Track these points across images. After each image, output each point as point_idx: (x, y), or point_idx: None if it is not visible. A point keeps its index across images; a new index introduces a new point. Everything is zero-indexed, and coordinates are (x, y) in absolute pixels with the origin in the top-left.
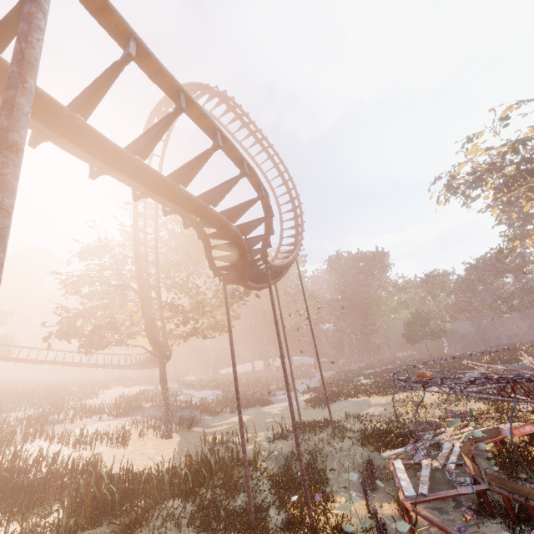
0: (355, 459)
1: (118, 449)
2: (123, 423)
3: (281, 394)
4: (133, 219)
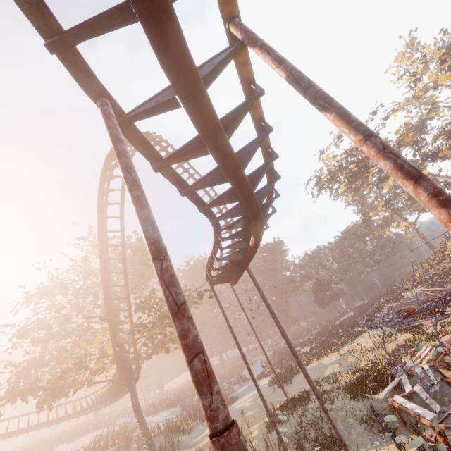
0: (355, 413)
1: None
2: None
3: (238, 387)
4: (99, 250)
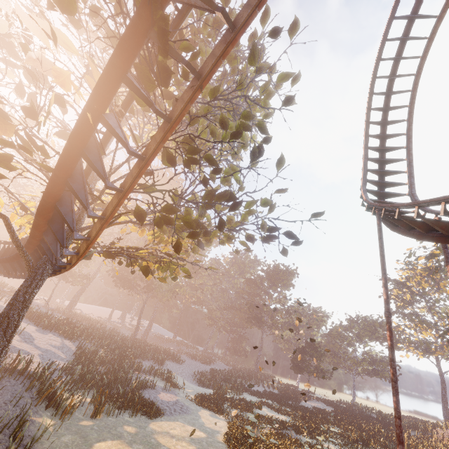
0: None
1: None
2: None
3: (159, 386)
4: None
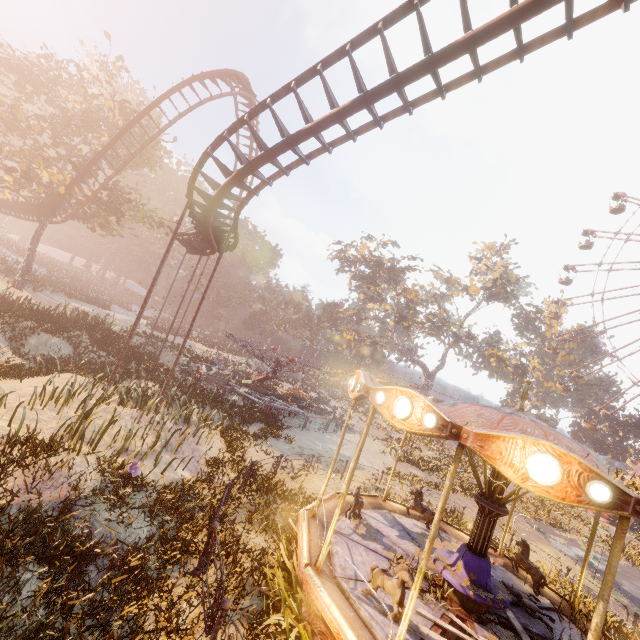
0: (180, 360)
1: None
2: None
3: (116, 307)
4: (123, 130)
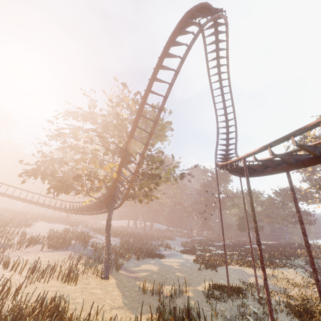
0: None
1: (68, 285)
2: (61, 256)
3: (163, 249)
4: (145, 92)
